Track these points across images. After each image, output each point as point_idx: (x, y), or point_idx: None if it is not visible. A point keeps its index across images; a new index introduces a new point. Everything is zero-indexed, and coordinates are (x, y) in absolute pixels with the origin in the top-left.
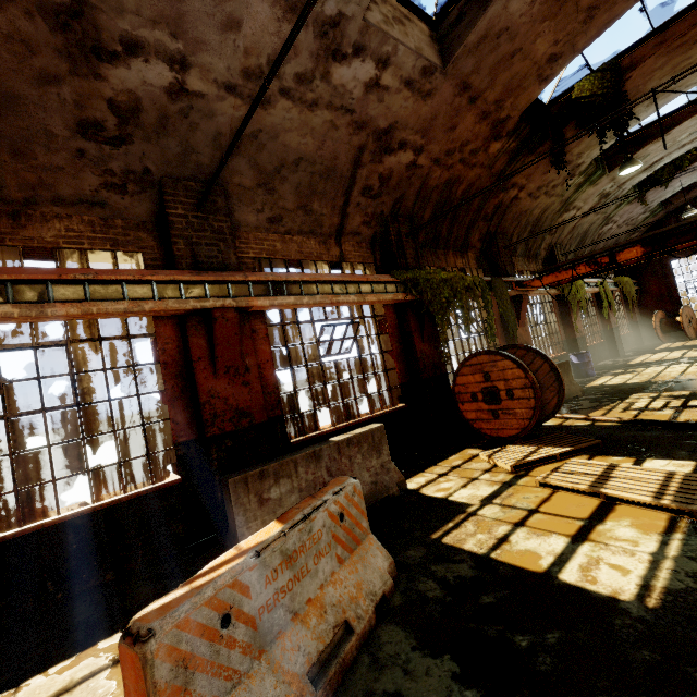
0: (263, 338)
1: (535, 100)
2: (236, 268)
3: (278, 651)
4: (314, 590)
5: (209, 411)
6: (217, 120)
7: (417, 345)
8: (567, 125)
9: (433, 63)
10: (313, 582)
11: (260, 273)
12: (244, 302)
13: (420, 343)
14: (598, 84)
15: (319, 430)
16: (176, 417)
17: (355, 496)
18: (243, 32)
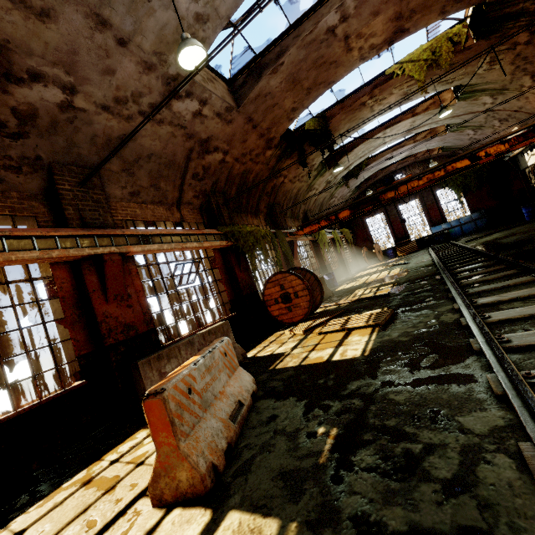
0: (135, 275)
1: (287, 128)
2: (113, 226)
3: (213, 410)
4: (221, 388)
5: (105, 327)
6: (94, 126)
7: (238, 274)
8: (305, 144)
9: (232, 105)
10: (219, 383)
11: (132, 230)
12: (124, 249)
13: (239, 272)
14: (317, 124)
15: (181, 336)
16: (77, 337)
17: (229, 345)
18: (116, 76)
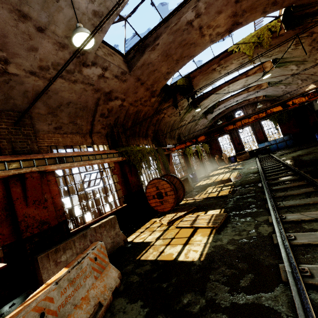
0: (53, 183)
1: (165, 84)
2: (38, 152)
3: None
4: (84, 293)
5: (24, 224)
6: (25, 85)
7: (129, 178)
8: (177, 93)
9: (125, 71)
10: (83, 289)
11: (51, 154)
12: (43, 168)
13: (131, 177)
14: (184, 81)
15: (86, 223)
16: (3, 231)
17: (102, 248)
18: (39, 52)
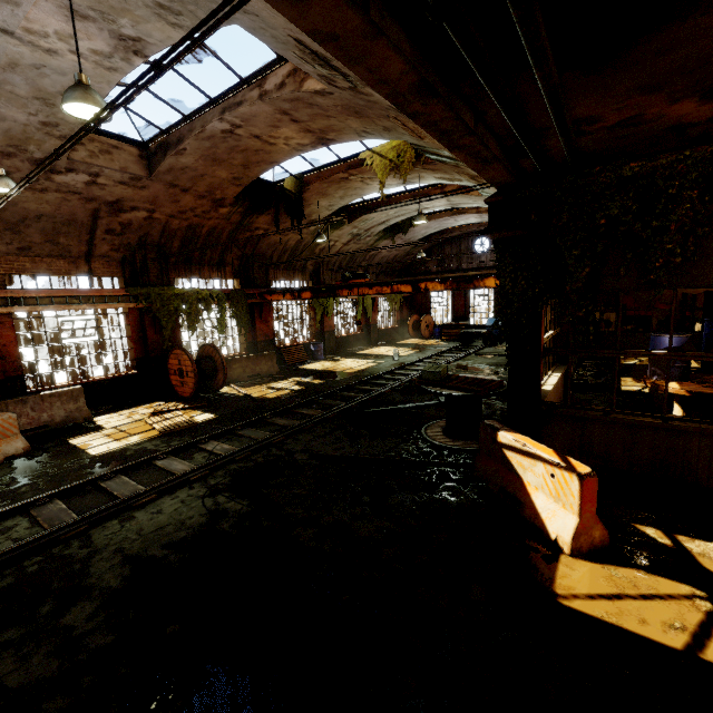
0: (9, 327)
1: (260, 181)
2: None
3: None
4: None
5: None
6: None
7: (150, 335)
8: (282, 203)
9: (139, 175)
10: None
11: (2, 291)
12: None
13: (153, 334)
14: (294, 186)
15: (55, 385)
16: None
17: (10, 420)
18: None
